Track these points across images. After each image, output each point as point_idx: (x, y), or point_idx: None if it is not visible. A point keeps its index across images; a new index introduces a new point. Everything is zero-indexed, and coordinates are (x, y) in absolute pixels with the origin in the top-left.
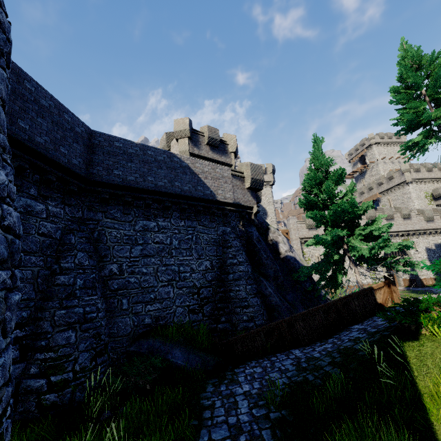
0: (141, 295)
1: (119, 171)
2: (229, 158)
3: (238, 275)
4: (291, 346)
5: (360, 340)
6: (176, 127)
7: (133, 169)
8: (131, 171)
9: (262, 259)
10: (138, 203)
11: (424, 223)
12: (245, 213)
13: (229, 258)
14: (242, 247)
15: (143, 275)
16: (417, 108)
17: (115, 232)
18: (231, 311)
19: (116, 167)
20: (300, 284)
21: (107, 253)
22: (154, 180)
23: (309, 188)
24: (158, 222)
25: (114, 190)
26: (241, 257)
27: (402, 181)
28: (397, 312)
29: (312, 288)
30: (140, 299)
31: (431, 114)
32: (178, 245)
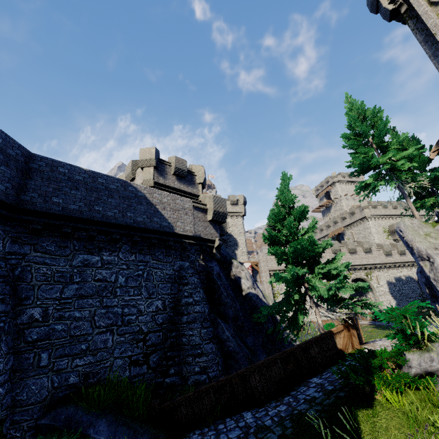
0: (69, 346)
1: (59, 199)
2: (197, 188)
3: (193, 317)
4: (244, 406)
5: (316, 401)
6: (142, 156)
7: (77, 197)
8: (74, 199)
9: (222, 297)
10: (80, 235)
11: (383, 257)
12: (206, 246)
13: (185, 296)
14: (201, 283)
15: (75, 321)
16: (367, 153)
17: (45, 268)
18: (182, 361)
19: (57, 194)
20: (262, 324)
21: (29, 295)
22: (101, 210)
23: (270, 223)
24: (102, 257)
25: (49, 220)
26: (198, 295)
27: (363, 217)
28: (353, 367)
29: (275, 329)
30: (66, 351)
31: (379, 159)
32: (124, 283)
